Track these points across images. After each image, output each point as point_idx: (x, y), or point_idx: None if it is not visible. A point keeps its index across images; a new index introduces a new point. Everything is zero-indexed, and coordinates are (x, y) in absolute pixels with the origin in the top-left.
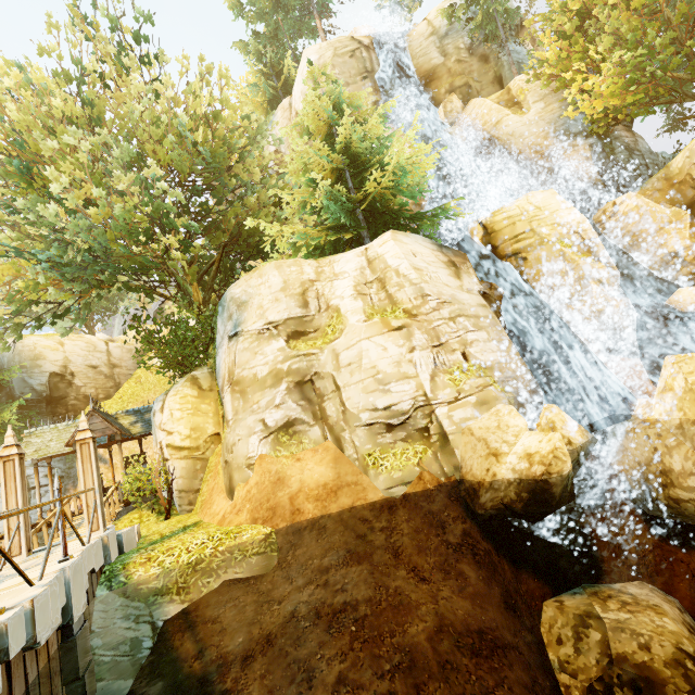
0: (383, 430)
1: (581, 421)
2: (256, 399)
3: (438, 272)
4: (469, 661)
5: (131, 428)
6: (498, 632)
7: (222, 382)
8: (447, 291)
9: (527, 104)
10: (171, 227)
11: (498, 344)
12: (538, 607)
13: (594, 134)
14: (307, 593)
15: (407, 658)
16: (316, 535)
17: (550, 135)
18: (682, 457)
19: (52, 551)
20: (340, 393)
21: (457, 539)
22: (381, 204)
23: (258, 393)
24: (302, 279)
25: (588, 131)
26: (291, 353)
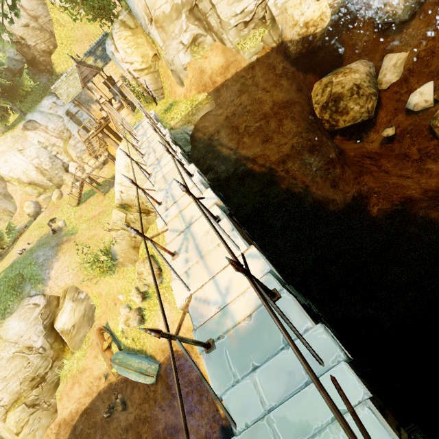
0: (243, 27)
1: None
2: (172, 30)
3: None
4: (283, 111)
5: (97, 65)
6: (293, 100)
7: (144, 22)
8: None
9: None
10: None
11: None
12: (312, 86)
13: None
14: (229, 110)
15: (264, 116)
16: (225, 90)
17: None
18: None
19: (142, 126)
20: (215, 10)
21: (280, 71)
22: None
23: (171, 25)
24: None
25: None
26: None
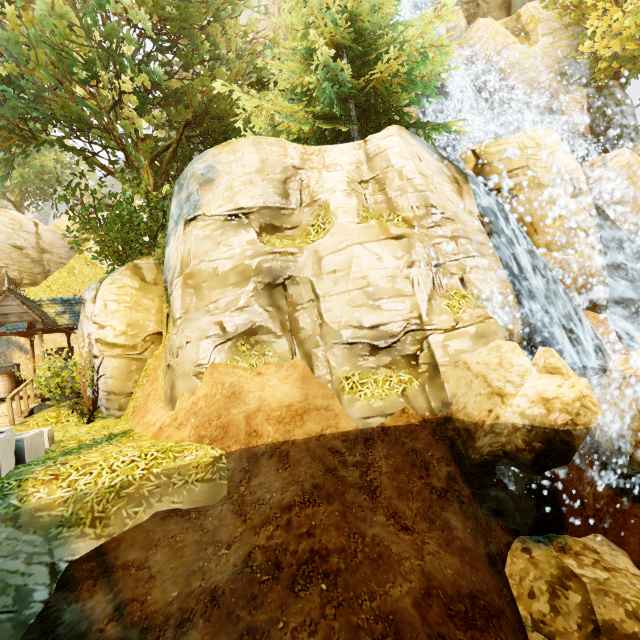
0: (366, 352)
1: None
2: (214, 297)
3: (442, 184)
4: (464, 635)
5: (57, 318)
6: (490, 596)
7: (171, 275)
8: (451, 207)
9: (535, 36)
10: (121, 66)
11: (497, 276)
12: (503, 555)
13: (594, 83)
14: (265, 535)
15: (392, 630)
16: (276, 464)
17: (553, 74)
18: None
19: None
20: (319, 303)
21: (442, 483)
22: (382, 99)
23: (217, 291)
24: (285, 163)
25: (589, 79)
26: (264, 248)
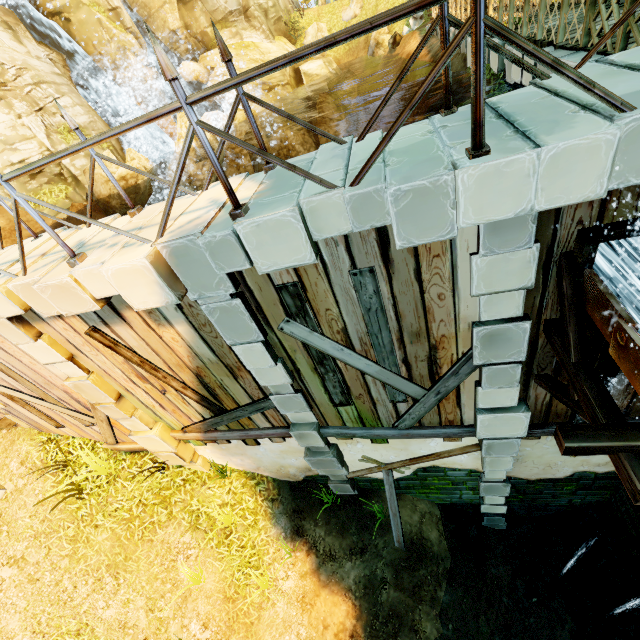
0: (30, 181)
1: (150, 159)
2: None
3: None
4: None
5: None
6: None
7: None
8: (21, 59)
9: None
10: None
11: (83, 109)
12: None
13: None
14: None
15: None
16: None
17: None
18: (193, 167)
19: None
20: None
21: None
22: None
23: None
24: None
25: None
26: None
